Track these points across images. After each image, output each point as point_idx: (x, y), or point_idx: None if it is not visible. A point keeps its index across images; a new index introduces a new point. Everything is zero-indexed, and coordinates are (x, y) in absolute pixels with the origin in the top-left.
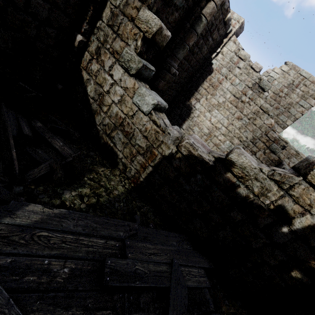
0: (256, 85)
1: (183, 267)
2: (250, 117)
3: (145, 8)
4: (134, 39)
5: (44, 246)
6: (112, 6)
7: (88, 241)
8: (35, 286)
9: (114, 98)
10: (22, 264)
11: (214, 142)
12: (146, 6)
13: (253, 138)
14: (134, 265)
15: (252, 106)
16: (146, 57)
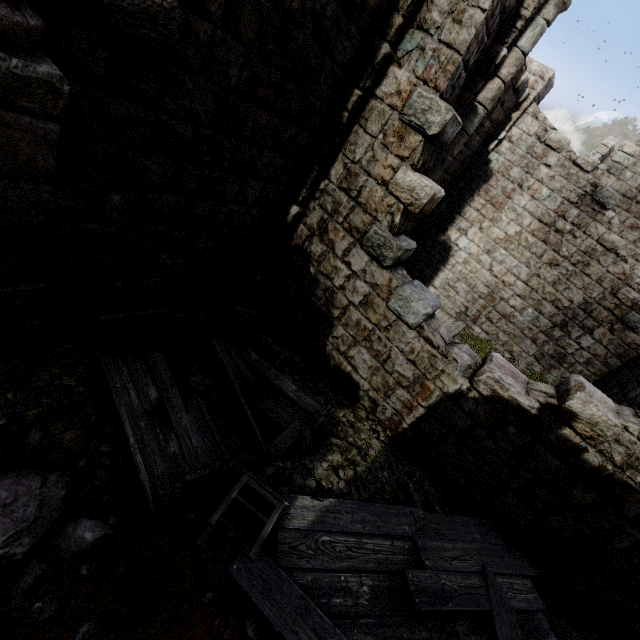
0: (586, 197)
1: (500, 576)
2: (577, 261)
3: (407, 168)
4: (388, 212)
5: (332, 557)
6: (347, 160)
7: (373, 544)
8: (345, 611)
9: (354, 298)
10: (323, 583)
11: (501, 312)
12: (409, 165)
13: (585, 301)
14: (438, 579)
15: (580, 238)
16: (402, 230)
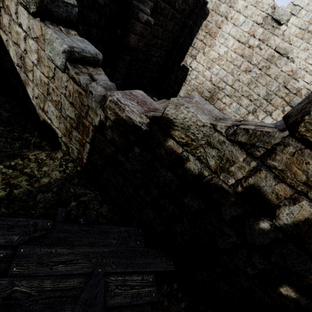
0: (268, 18)
1: (115, 275)
2: (262, 67)
3: None
4: None
5: None
6: None
7: None
8: None
9: (32, 57)
10: None
11: (218, 107)
12: None
13: (267, 93)
14: (10, 286)
15: (264, 49)
16: None
